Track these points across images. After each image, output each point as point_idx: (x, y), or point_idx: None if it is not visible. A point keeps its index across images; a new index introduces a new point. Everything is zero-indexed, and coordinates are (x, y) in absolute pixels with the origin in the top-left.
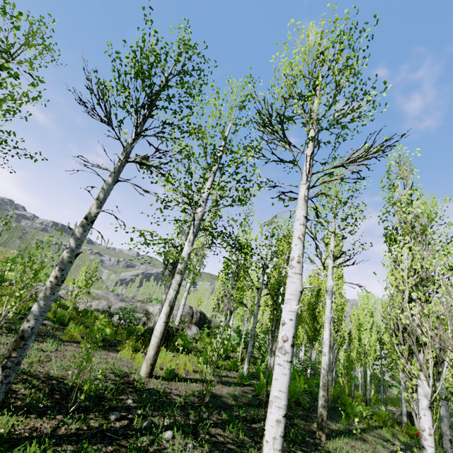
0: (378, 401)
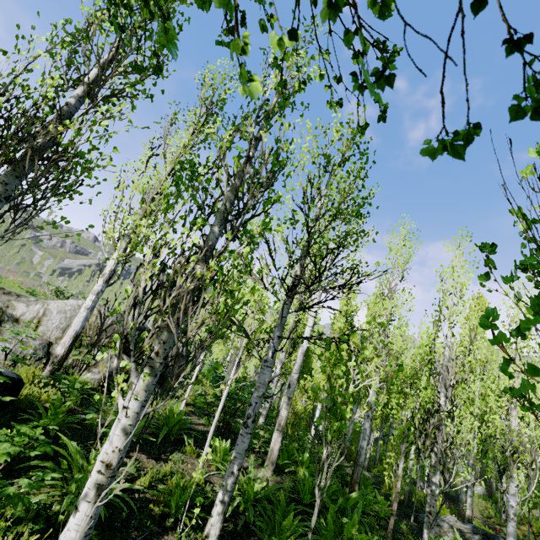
0: (380, 459)
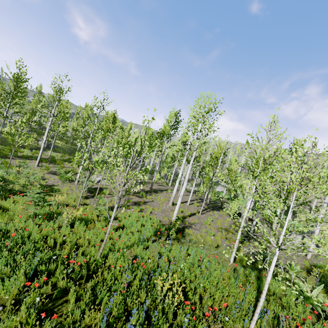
0: None
